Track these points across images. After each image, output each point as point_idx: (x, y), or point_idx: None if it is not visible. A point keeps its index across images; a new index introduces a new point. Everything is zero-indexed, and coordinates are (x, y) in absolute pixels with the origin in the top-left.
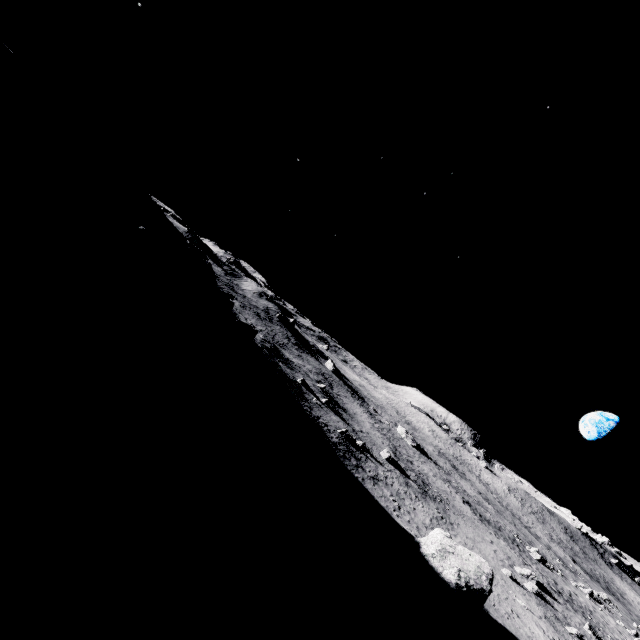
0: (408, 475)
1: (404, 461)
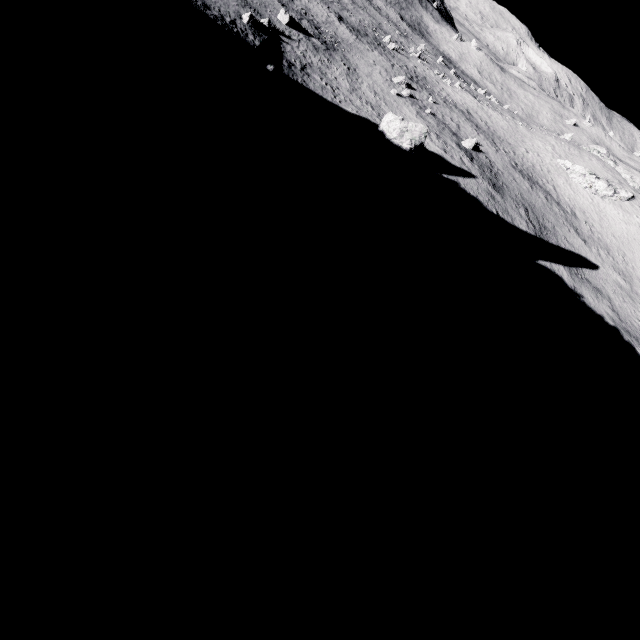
0: (307, 31)
1: (289, 6)
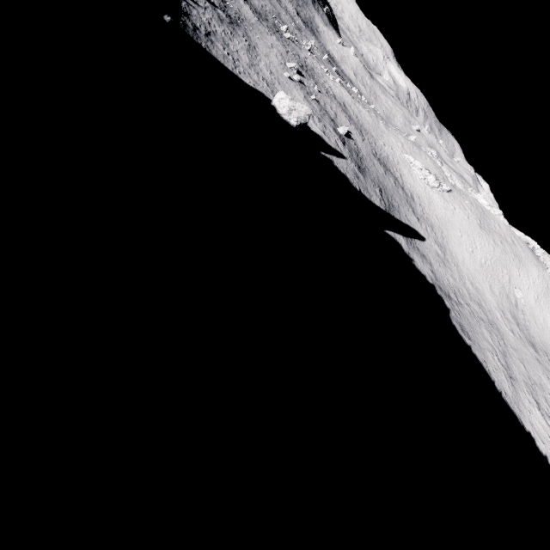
0: (213, 1)
1: None
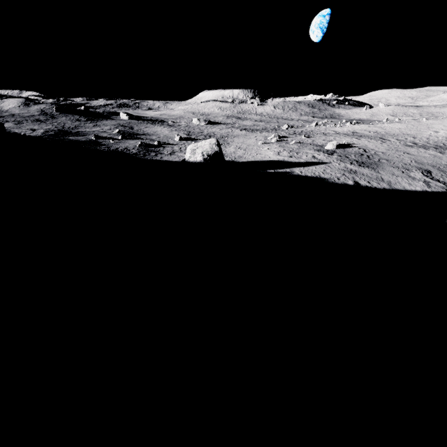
0: (198, 139)
1: (195, 134)
